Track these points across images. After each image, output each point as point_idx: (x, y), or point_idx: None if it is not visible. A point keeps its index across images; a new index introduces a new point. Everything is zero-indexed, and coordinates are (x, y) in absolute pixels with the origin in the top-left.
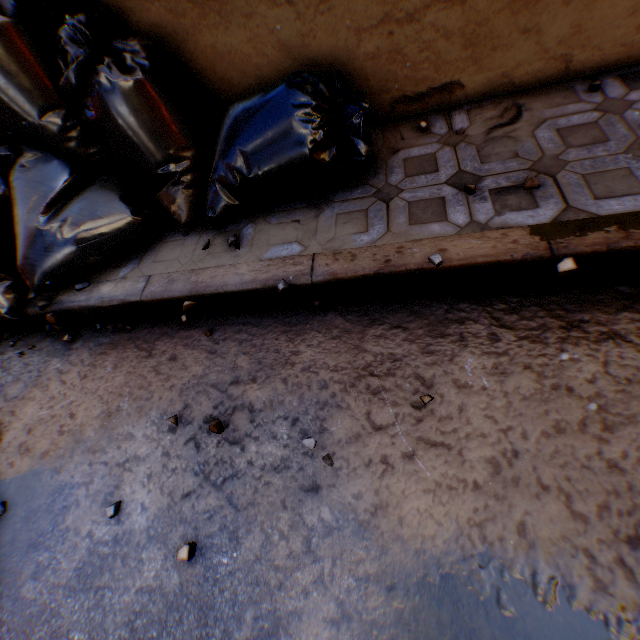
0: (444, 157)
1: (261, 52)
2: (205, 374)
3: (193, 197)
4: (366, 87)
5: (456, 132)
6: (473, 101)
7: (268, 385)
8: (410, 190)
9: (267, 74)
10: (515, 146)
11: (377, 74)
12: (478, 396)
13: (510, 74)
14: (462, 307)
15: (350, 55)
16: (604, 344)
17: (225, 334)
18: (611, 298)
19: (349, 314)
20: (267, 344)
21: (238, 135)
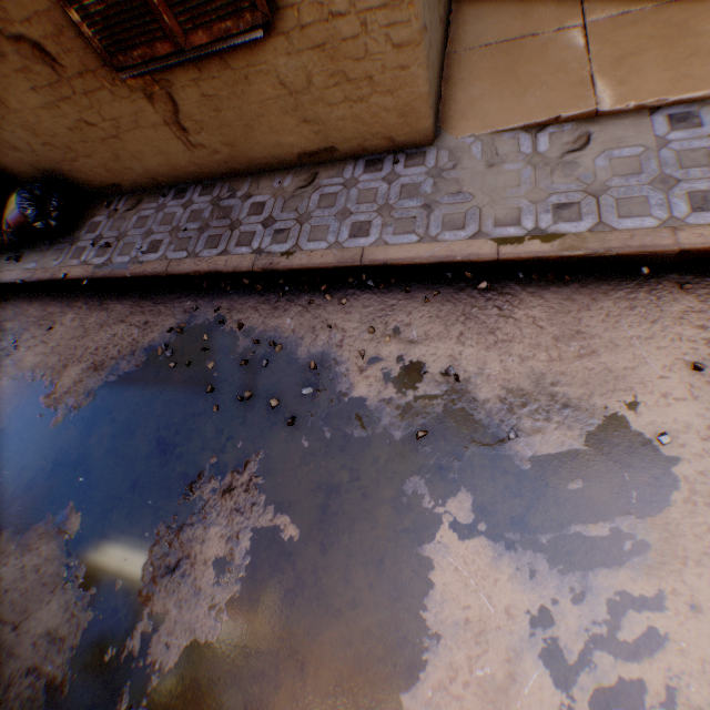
0: (103, 225)
1: (24, 166)
2: (1, 317)
3: (5, 235)
4: (81, 182)
5: (115, 210)
6: (134, 191)
7: (16, 322)
8: (83, 241)
9: (33, 174)
10: (124, 223)
11: (81, 178)
12: (65, 328)
13: (138, 182)
14: (83, 296)
15: (63, 170)
16: (104, 312)
17: (13, 301)
18: (118, 295)
19: (53, 296)
20: (24, 306)
21: (8, 212)
